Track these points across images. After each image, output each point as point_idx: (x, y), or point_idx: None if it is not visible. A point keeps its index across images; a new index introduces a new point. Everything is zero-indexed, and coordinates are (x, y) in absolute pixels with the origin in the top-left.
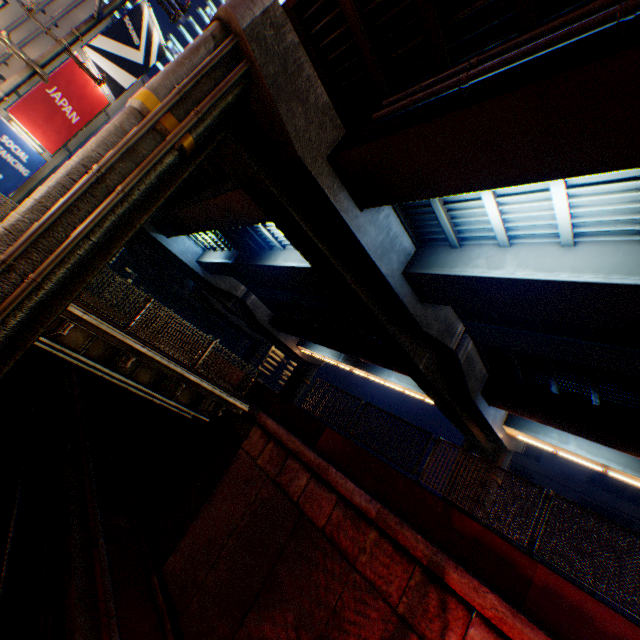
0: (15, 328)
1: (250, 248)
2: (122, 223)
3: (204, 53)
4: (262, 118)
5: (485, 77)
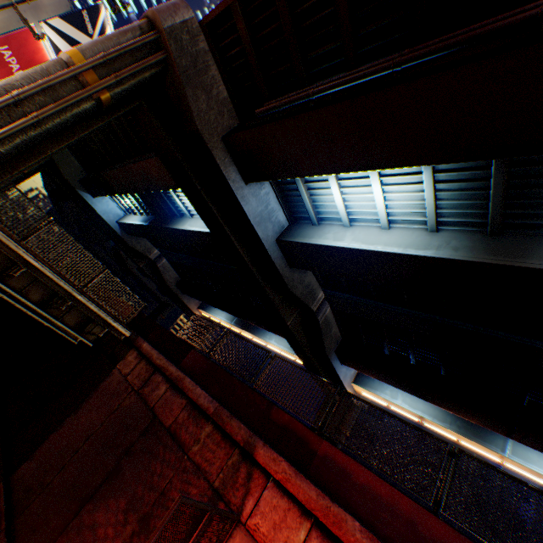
0: None
1: (165, 215)
2: (33, 145)
3: (131, 37)
4: (174, 97)
5: (324, 94)
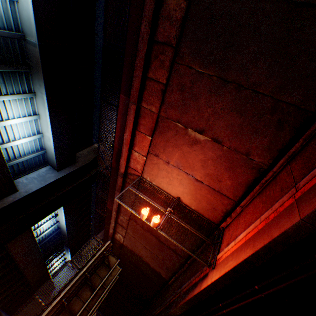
0: None
1: (62, 239)
2: None
3: None
4: None
5: None
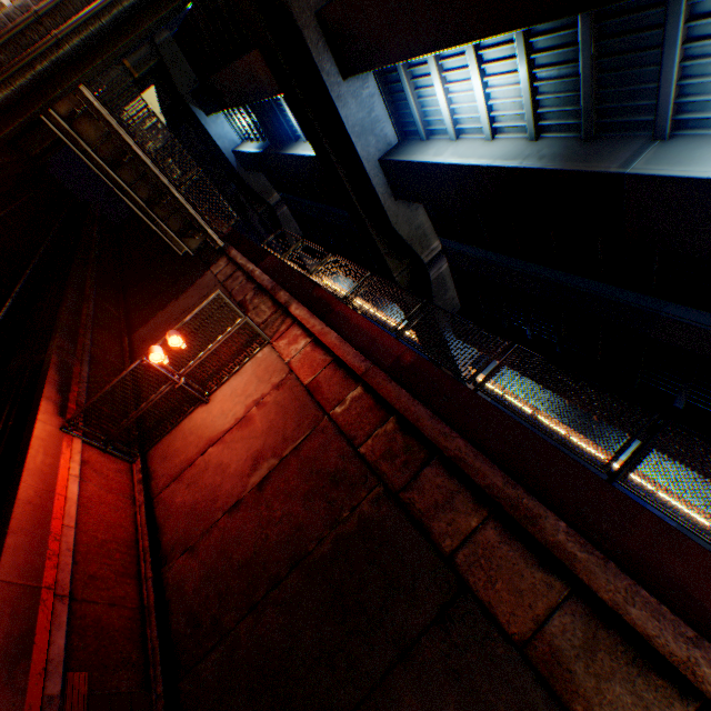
0: (41, 74)
1: (281, 140)
2: (128, 19)
3: None
4: None
5: None
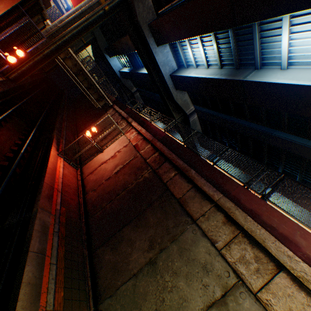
0: (58, 45)
1: (137, 67)
2: (86, 27)
3: None
4: (131, 7)
5: (175, 5)
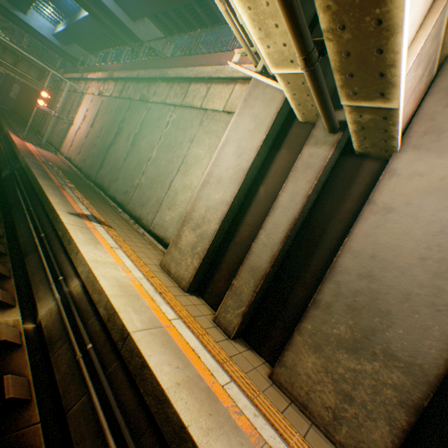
0: None
1: (73, 14)
2: None
3: None
4: None
5: None
